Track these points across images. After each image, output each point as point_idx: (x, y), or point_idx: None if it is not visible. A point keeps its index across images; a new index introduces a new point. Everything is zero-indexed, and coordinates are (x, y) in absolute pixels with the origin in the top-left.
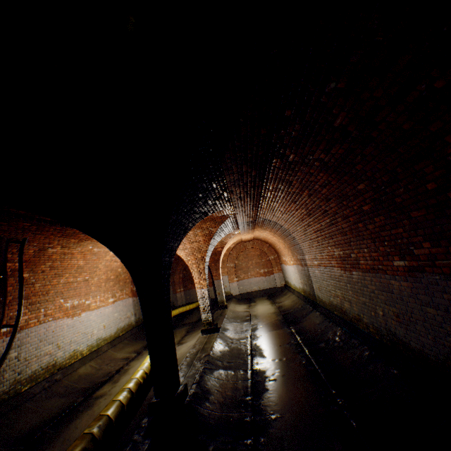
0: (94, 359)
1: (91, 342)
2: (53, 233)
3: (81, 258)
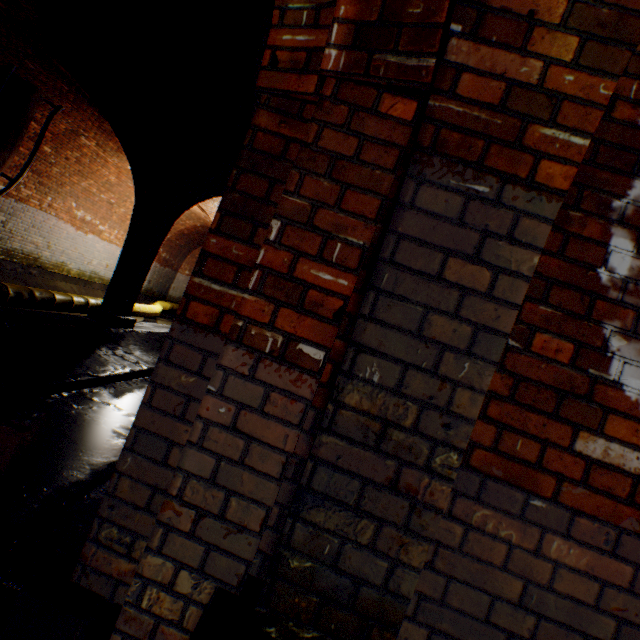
0: (80, 286)
1: (86, 269)
2: (91, 119)
3: (115, 173)
